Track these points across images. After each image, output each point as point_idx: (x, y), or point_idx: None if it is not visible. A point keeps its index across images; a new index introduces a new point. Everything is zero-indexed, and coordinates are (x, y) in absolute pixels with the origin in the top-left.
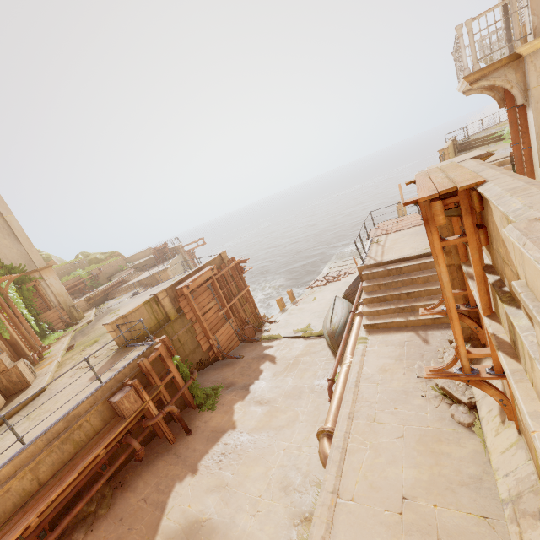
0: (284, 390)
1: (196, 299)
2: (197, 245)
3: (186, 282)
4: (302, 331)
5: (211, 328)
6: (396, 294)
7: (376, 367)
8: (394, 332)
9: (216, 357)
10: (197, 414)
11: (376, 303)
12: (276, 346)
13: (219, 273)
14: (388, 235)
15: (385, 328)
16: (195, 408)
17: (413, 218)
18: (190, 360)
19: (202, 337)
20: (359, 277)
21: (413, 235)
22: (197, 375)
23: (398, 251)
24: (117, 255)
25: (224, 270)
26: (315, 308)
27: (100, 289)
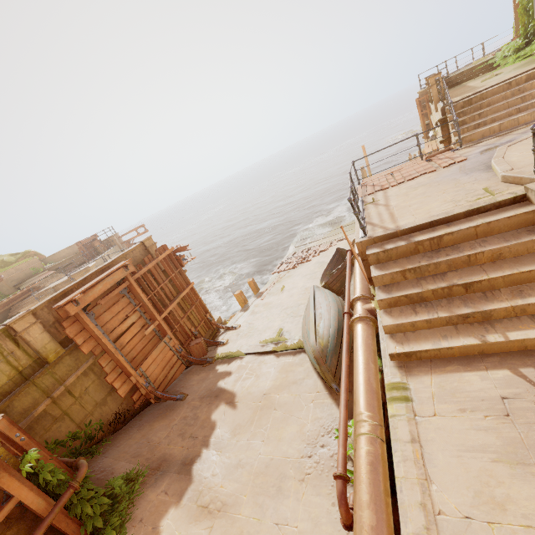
0: (252, 472)
1: (100, 318)
2: (138, 234)
3: (74, 293)
4: (272, 341)
5: (133, 357)
6: (443, 288)
7: (466, 487)
8: (460, 368)
9: (146, 400)
10: None
11: (404, 306)
12: (235, 372)
13: (141, 271)
14: (387, 191)
15: (435, 359)
16: None
17: (416, 165)
18: (96, 419)
19: (116, 376)
20: (336, 255)
21: (431, 185)
22: (108, 445)
23: (421, 210)
24: (33, 255)
25: (148, 265)
26: (285, 302)
27: None
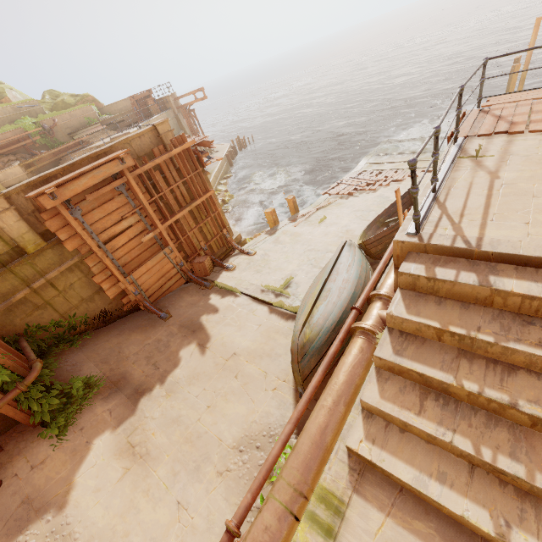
0: (183, 435)
1: (88, 215)
2: (195, 100)
3: (51, 183)
4: (274, 290)
5: (127, 262)
6: (490, 401)
7: None
8: (435, 541)
9: (135, 305)
10: (32, 442)
11: (411, 382)
12: (222, 312)
13: (145, 166)
14: (514, 139)
15: (408, 492)
16: (35, 426)
17: None
18: (82, 313)
19: (105, 278)
20: (405, 197)
21: None
22: (88, 340)
23: None
24: (91, 100)
25: (155, 160)
26: (315, 240)
27: (46, 152)
